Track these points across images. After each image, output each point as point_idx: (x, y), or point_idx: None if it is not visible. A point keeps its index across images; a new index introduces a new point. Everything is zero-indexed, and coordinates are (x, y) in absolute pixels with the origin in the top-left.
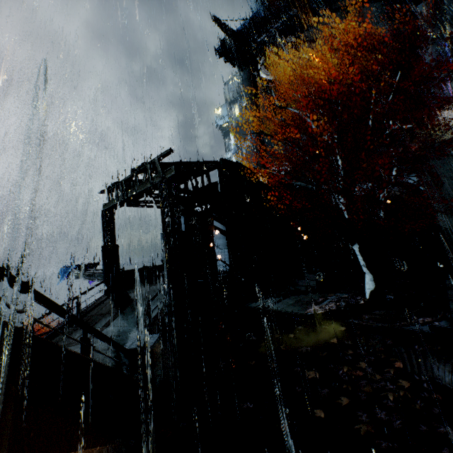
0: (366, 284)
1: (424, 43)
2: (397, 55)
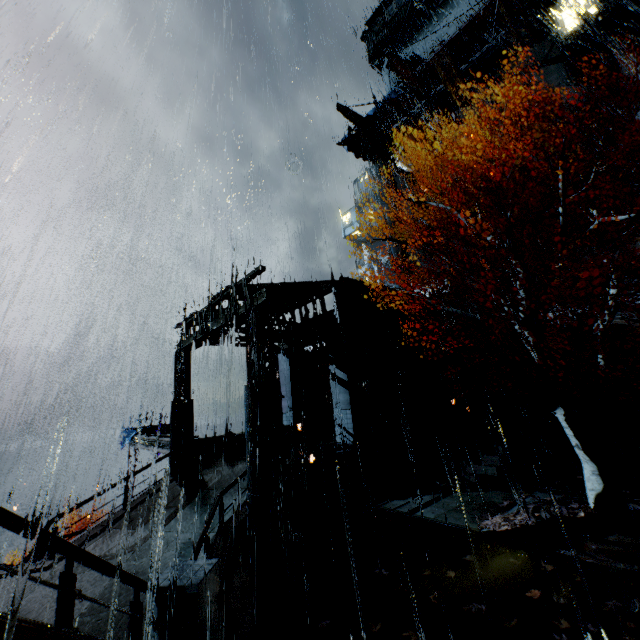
0: (586, 481)
1: (638, 106)
2: (597, 125)
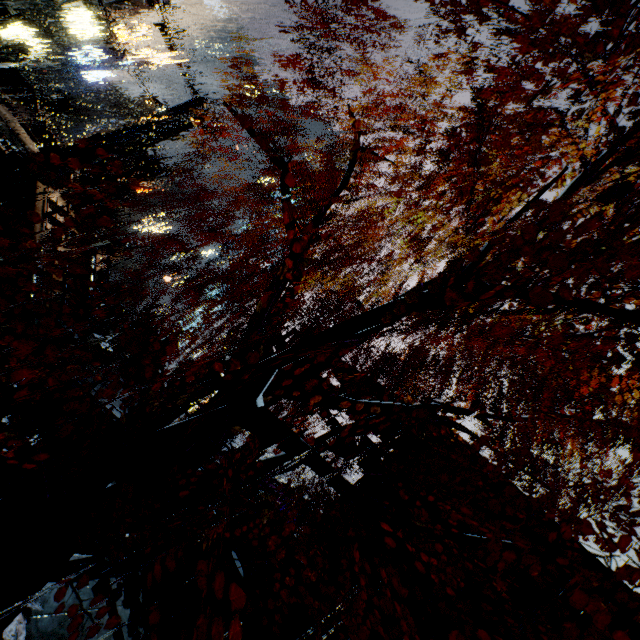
0: None
1: None
2: None
